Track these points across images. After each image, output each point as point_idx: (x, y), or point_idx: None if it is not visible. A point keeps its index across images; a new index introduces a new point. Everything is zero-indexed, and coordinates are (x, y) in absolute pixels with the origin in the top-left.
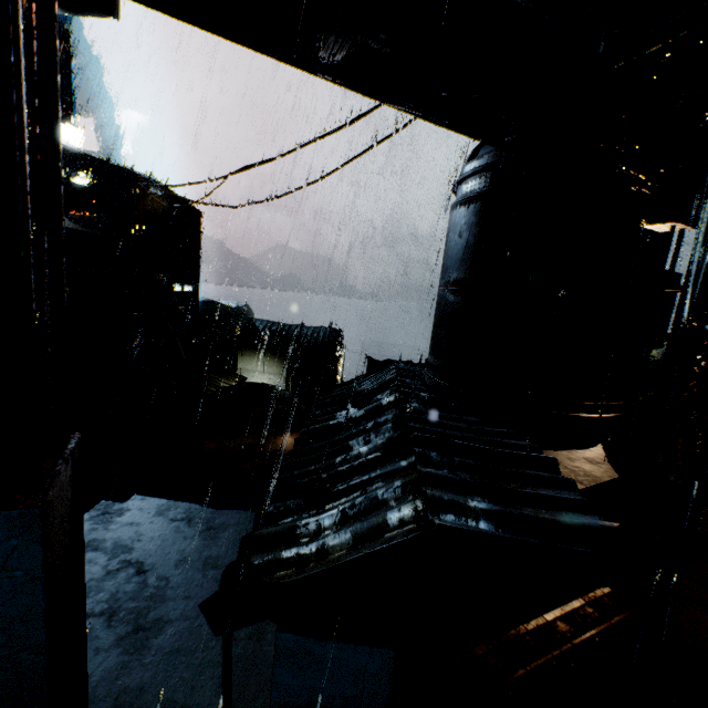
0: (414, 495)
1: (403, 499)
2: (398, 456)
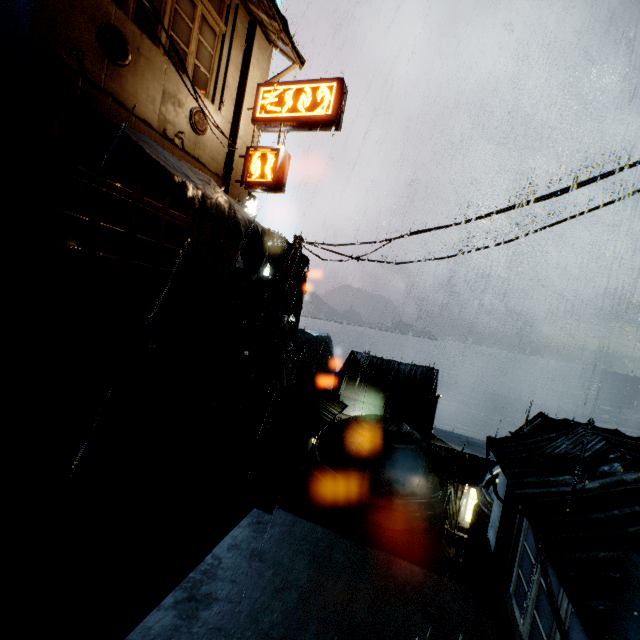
0: None
1: None
2: None
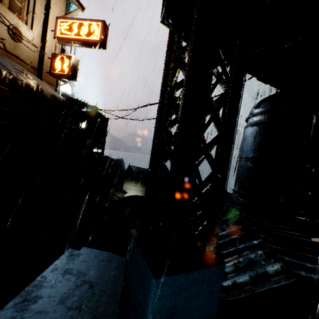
0: (273, 258)
1: (268, 260)
2: (248, 238)
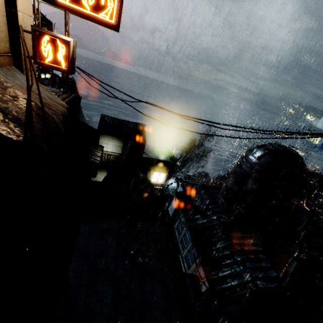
0: (247, 272)
1: (245, 273)
2: (234, 254)
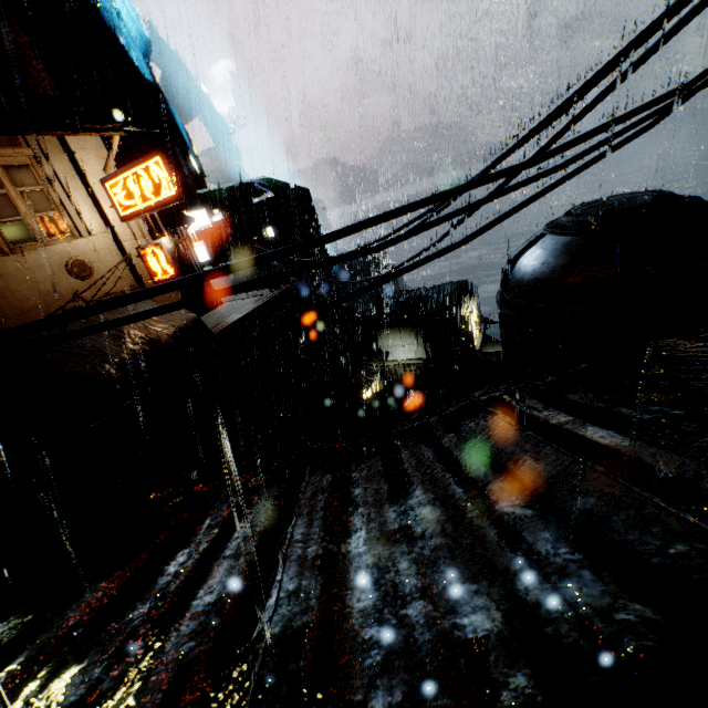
0: None
1: None
2: None
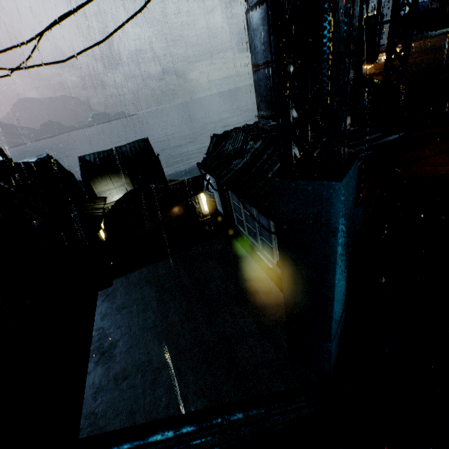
0: None
1: None
2: None
